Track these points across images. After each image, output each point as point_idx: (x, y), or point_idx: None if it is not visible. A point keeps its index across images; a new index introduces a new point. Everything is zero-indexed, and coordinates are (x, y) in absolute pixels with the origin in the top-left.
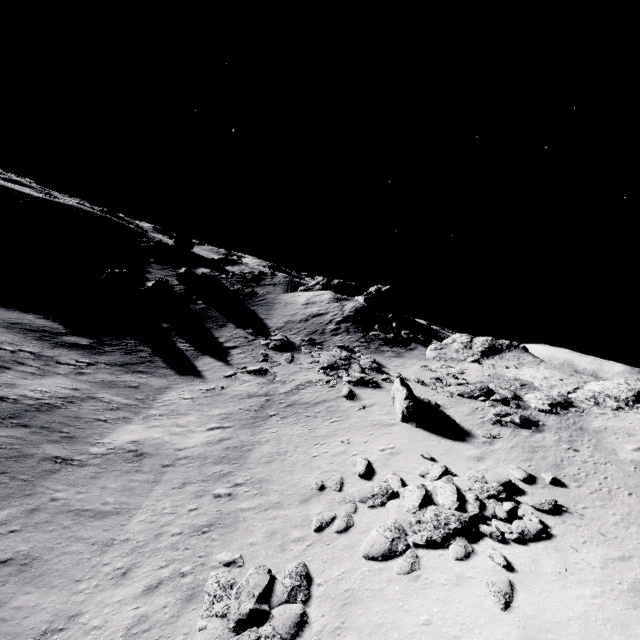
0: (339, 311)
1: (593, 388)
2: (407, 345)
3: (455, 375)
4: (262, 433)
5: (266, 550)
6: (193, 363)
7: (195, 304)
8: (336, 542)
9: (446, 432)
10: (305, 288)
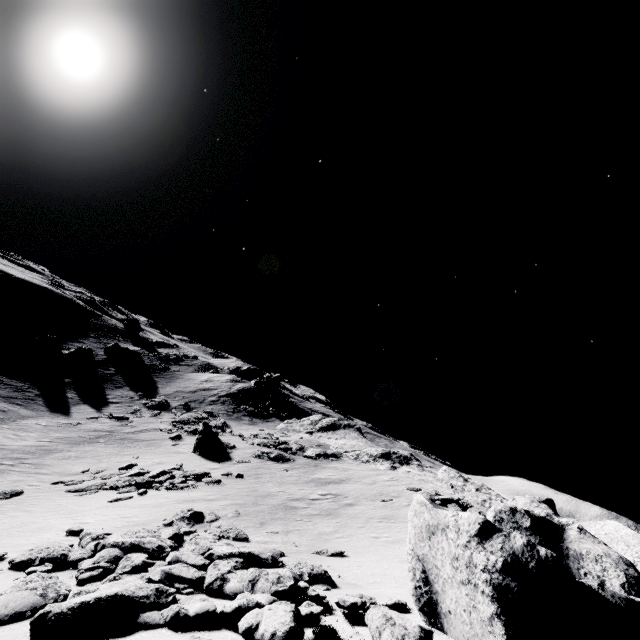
0: (228, 388)
1: (364, 449)
2: (267, 418)
3: (272, 434)
4: (78, 447)
5: (6, 484)
6: (70, 407)
7: (106, 370)
8: (58, 488)
9: (215, 458)
10: (215, 371)
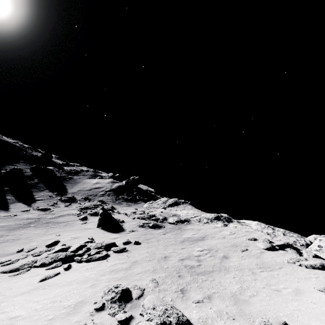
0: (110, 186)
1: (202, 215)
2: (136, 202)
3: (144, 211)
4: (15, 232)
5: None
6: (8, 205)
7: (32, 180)
8: None
9: (113, 230)
10: (100, 177)
